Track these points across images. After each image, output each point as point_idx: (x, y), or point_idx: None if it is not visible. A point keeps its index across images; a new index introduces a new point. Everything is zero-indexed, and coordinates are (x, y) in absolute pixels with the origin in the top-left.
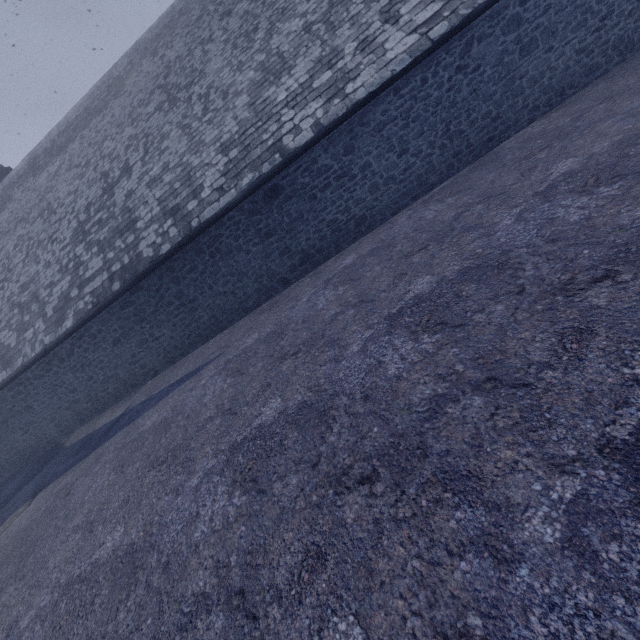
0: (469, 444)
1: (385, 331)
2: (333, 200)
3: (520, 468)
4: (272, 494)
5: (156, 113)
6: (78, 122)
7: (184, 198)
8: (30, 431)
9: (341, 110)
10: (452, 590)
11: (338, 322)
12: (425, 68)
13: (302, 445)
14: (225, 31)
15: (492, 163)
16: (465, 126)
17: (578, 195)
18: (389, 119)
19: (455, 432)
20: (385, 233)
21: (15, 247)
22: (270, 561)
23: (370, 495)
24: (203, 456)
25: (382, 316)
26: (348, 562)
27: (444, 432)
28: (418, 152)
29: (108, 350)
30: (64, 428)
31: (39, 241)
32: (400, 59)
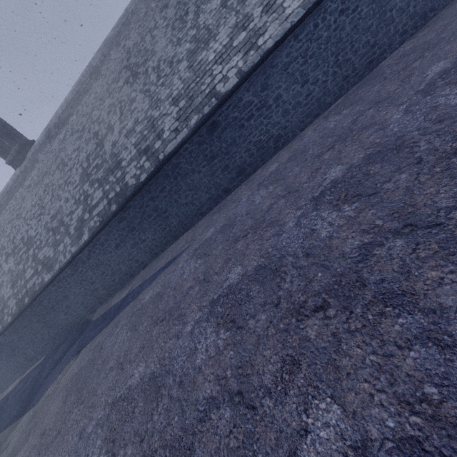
0: (399, 272)
1: (312, 209)
2: (256, 126)
3: (446, 282)
4: (248, 328)
5: (125, 86)
6: (73, 102)
7: (151, 140)
8: (69, 312)
9: (256, 58)
10: (407, 372)
11: (274, 209)
12: (316, 16)
13: (264, 293)
14: (165, 19)
15: (375, 79)
16: (350, 55)
17: (454, 85)
18: (292, 59)
19: (385, 266)
20: (297, 144)
21: (44, 192)
22: (257, 370)
23: (325, 318)
24: (191, 311)
25: (308, 199)
26: (317, 364)
27: (376, 267)
28: (316, 81)
29: (112, 252)
30: (90, 308)
31: (59, 185)
32: (296, 12)
